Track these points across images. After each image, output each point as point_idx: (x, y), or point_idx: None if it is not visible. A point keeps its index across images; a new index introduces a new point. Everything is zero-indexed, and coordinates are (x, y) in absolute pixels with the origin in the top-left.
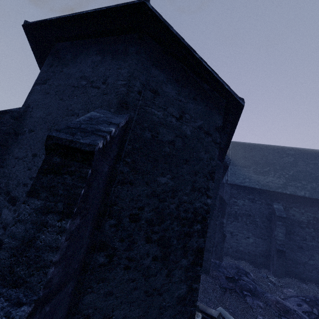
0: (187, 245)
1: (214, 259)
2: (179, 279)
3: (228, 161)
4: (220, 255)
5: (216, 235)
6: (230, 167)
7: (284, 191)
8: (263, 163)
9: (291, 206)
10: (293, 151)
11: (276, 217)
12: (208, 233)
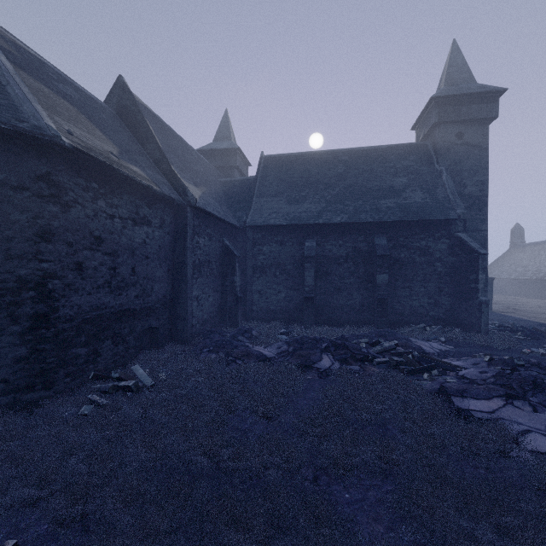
0: (16, 314)
1: (227, 328)
2: (11, 344)
3: (191, 199)
4: (235, 322)
5: (228, 299)
6: (255, 200)
7: (316, 221)
8: (302, 184)
9: (328, 239)
10: (348, 155)
11: (304, 259)
12: (180, 298)
